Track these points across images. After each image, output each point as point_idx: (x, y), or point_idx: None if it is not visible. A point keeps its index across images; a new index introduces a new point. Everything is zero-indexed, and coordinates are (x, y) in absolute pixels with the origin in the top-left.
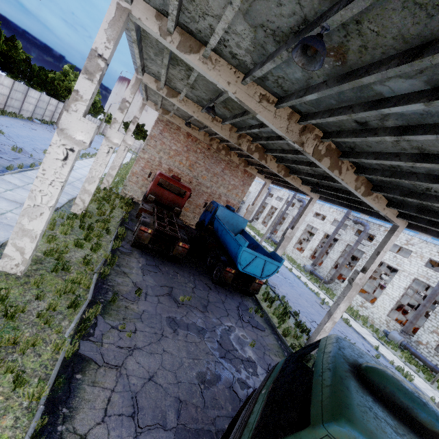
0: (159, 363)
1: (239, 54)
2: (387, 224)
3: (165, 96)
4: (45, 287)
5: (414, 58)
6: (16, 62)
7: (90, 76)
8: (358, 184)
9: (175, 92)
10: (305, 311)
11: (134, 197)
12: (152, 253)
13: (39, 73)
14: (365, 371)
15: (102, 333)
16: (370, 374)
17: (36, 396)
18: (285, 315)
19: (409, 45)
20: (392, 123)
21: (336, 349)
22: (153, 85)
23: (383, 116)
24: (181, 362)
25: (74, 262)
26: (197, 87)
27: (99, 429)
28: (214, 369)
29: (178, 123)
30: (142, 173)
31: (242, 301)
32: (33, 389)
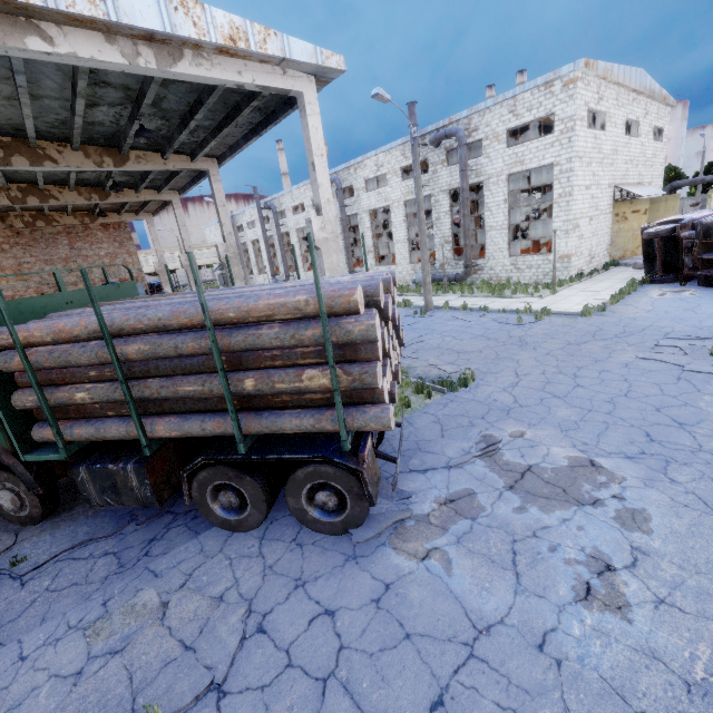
0: None
1: None
2: (351, 161)
3: None
4: None
5: None
6: None
7: None
8: (96, 159)
9: None
10: None
11: None
12: None
13: None
14: None
15: None
16: None
17: None
18: None
19: None
20: None
21: None
22: None
23: None
24: None
25: None
26: None
27: None
28: None
29: None
30: None
31: None
32: None
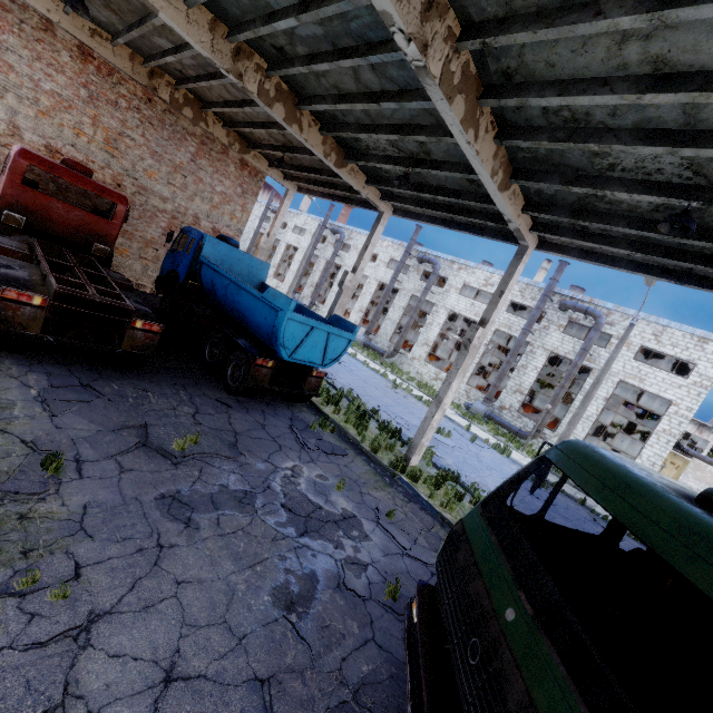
0: (177, 621)
1: None
2: (461, 259)
3: None
4: None
5: None
6: None
7: None
8: (496, 166)
9: None
10: (381, 405)
11: None
12: (61, 357)
13: None
14: None
15: None
16: None
17: None
18: (361, 418)
19: None
20: None
21: (631, 475)
22: None
23: None
24: (229, 589)
25: None
26: None
27: None
28: (299, 566)
29: (43, 8)
30: None
31: (293, 414)
32: None
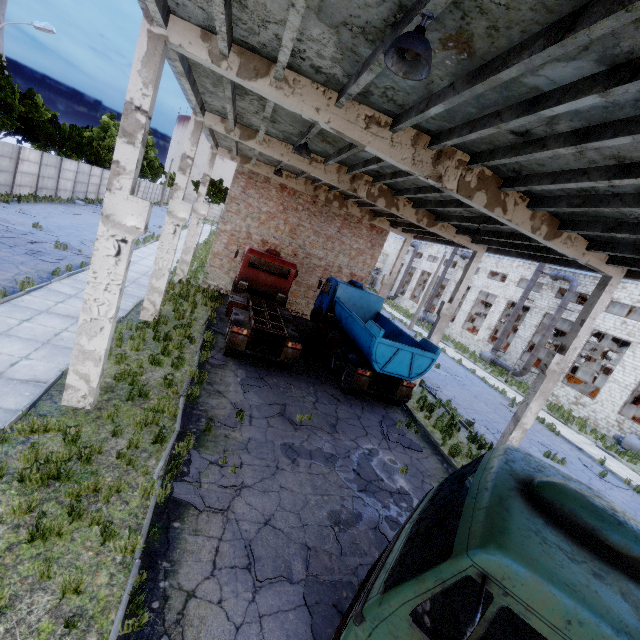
0: (276, 503)
1: (323, 66)
2: None
3: (239, 139)
4: (122, 421)
5: (565, 35)
6: (40, 126)
7: (131, 138)
8: (536, 224)
9: (251, 131)
10: (484, 419)
11: (221, 287)
12: (254, 361)
13: (71, 134)
14: (536, 487)
15: (199, 471)
16: (542, 490)
17: (130, 550)
18: (452, 427)
19: (556, 15)
20: (565, 127)
21: (501, 463)
22: (220, 127)
23: (549, 119)
24: (305, 500)
25: (153, 385)
26: (280, 119)
27: (208, 584)
28: (351, 506)
29: (266, 173)
30: (226, 253)
31: (386, 413)
32: (124, 542)
